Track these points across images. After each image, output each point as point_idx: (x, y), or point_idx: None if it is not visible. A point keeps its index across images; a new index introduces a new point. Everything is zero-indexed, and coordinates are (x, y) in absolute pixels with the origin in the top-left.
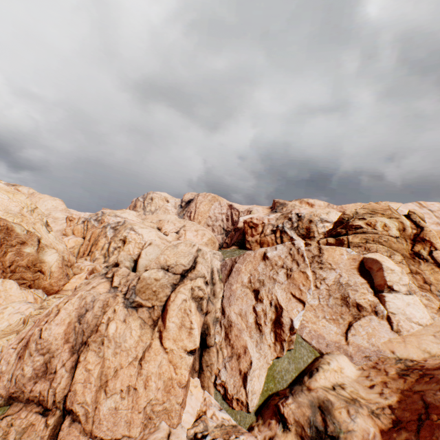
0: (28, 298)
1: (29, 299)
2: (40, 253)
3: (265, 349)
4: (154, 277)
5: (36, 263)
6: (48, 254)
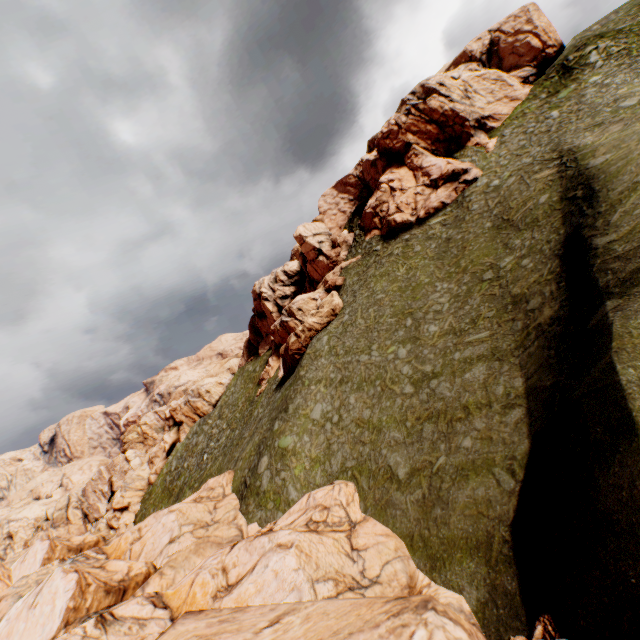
0: None
1: None
2: None
3: (104, 501)
4: (59, 514)
5: None
6: None
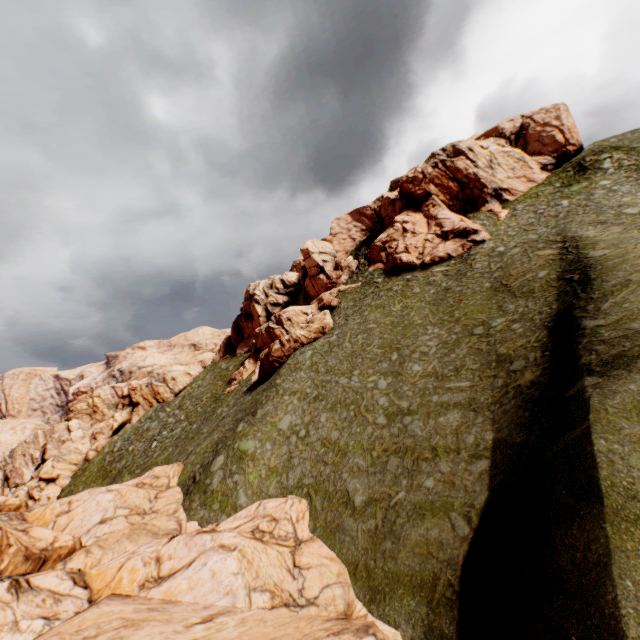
0: None
1: None
2: None
3: (31, 468)
4: None
5: None
6: None
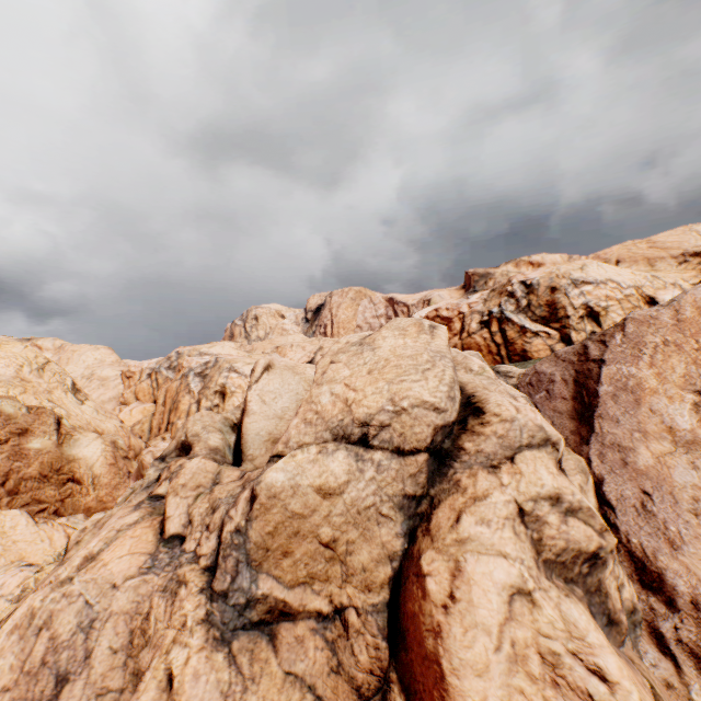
0: (53, 538)
1: (57, 540)
2: (64, 445)
3: None
4: (313, 483)
5: (59, 466)
6: (82, 444)
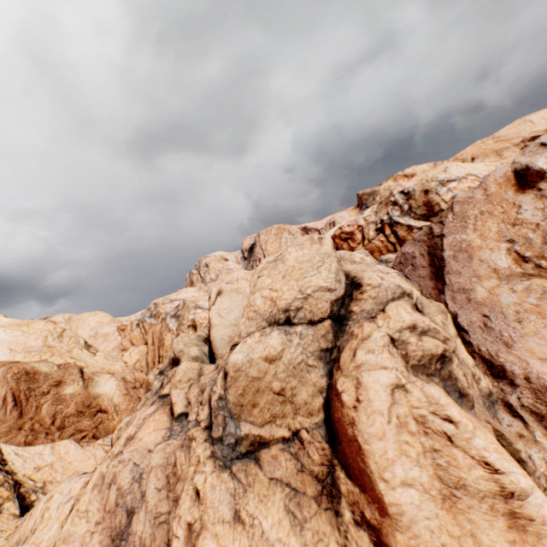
0: (96, 455)
1: (99, 456)
2: (89, 387)
3: None
4: (261, 355)
5: (88, 403)
6: (101, 384)
